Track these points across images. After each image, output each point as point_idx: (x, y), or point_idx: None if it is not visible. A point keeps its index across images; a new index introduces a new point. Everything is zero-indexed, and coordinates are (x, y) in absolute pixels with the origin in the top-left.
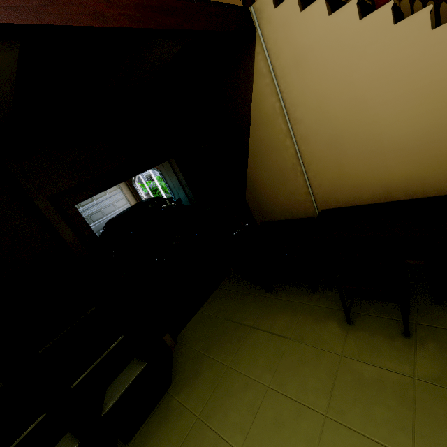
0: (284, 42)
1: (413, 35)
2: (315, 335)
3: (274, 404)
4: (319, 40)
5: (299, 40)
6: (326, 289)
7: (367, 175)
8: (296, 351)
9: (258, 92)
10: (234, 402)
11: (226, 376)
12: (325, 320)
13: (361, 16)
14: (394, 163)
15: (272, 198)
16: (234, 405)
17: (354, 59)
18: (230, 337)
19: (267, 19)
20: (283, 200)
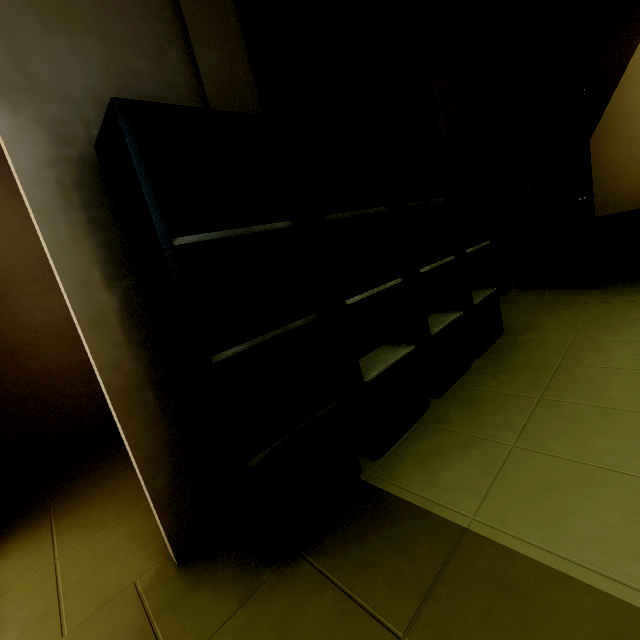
0: None
1: None
2: None
3: None
4: None
5: None
6: None
7: None
8: None
9: None
10: (622, 328)
11: (589, 322)
12: None
13: None
14: None
15: (612, 184)
16: (624, 329)
17: None
18: (564, 310)
19: None
20: (630, 184)
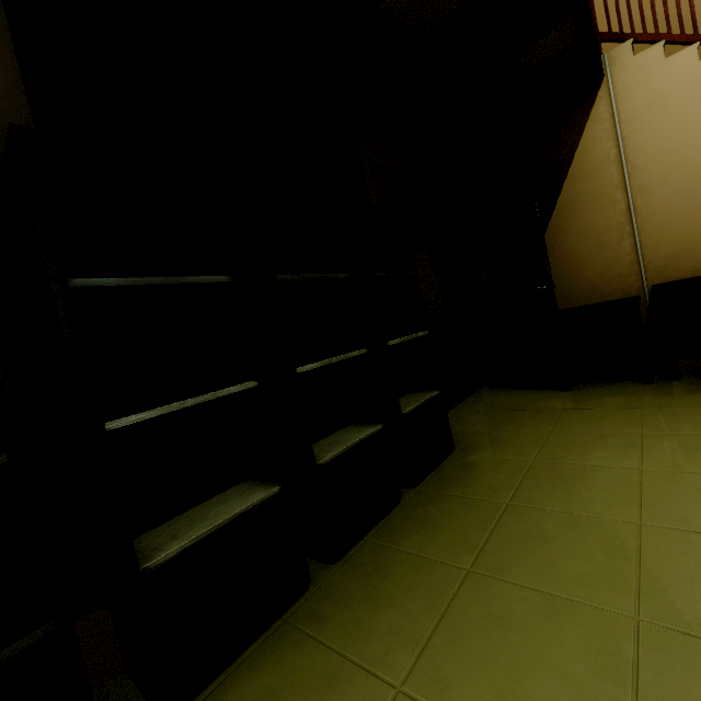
0: (638, 86)
1: None
2: (685, 402)
3: (667, 440)
4: (683, 84)
5: (657, 84)
6: (669, 380)
7: None
8: (664, 412)
9: (588, 139)
10: (591, 446)
11: (555, 436)
12: (691, 394)
13: None
14: None
15: (574, 275)
16: (593, 448)
17: None
18: (530, 417)
19: (620, 66)
20: (593, 275)
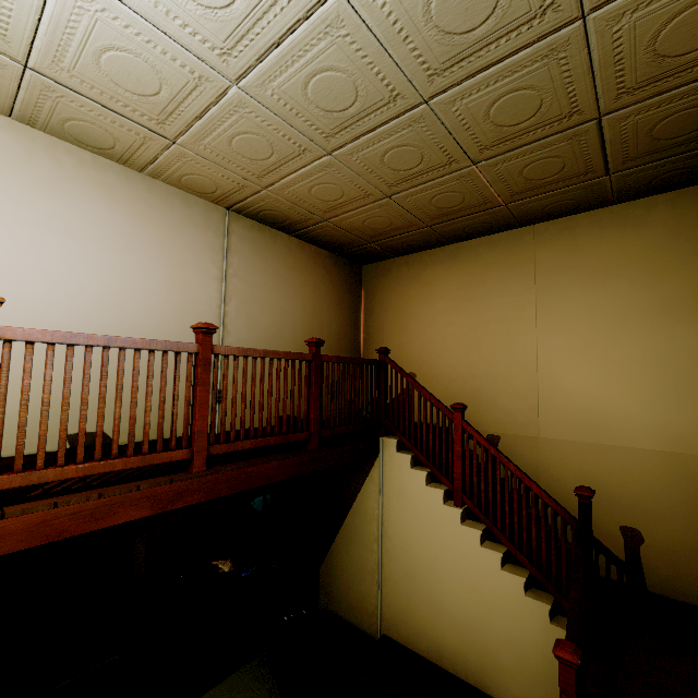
0: (395, 475)
1: (470, 541)
2: None
3: None
4: (417, 494)
5: (405, 483)
6: None
7: (428, 625)
8: None
9: (366, 490)
10: None
11: None
12: None
13: (447, 497)
14: (449, 629)
15: (345, 588)
16: None
17: (435, 524)
18: None
19: (389, 453)
20: (354, 597)
